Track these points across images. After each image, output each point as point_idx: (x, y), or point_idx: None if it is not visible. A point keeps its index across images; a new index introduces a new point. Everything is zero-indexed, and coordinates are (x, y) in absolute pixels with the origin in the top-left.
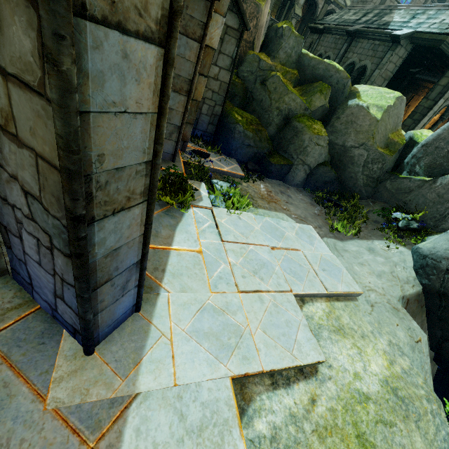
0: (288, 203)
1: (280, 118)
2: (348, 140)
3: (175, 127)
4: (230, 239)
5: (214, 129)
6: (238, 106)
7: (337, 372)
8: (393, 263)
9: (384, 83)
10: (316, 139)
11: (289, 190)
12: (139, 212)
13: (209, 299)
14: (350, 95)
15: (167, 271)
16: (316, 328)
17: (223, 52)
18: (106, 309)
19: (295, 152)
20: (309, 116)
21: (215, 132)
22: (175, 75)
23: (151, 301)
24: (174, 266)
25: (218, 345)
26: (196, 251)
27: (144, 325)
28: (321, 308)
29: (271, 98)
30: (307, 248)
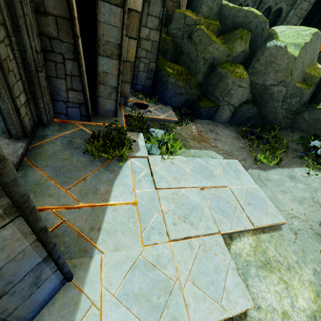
0: (216, 140)
1: (206, 66)
2: (267, 79)
3: (113, 88)
4: (163, 186)
5: (151, 82)
6: (171, 60)
7: (266, 314)
8: (314, 189)
9: (299, 22)
10: (239, 81)
11: (217, 128)
12: (12, 230)
13: (141, 255)
14: (268, 37)
15: (102, 229)
16: (244, 266)
17: (151, 14)
18: (17, 309)
19: (221, 95)
20: (231, 62)
21: (152, 85)
22: (104, 42)
23: (84, 266)
24: (109, 223)
25: (147, 307)
26: (131, 203)
27: (75, 296)
28: (248, 243)
29: (197, 50)
30: (234, 182)
